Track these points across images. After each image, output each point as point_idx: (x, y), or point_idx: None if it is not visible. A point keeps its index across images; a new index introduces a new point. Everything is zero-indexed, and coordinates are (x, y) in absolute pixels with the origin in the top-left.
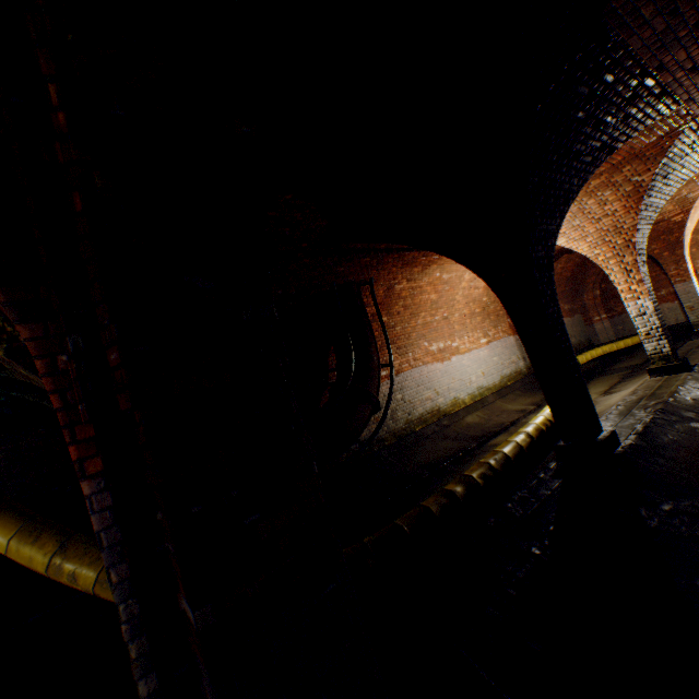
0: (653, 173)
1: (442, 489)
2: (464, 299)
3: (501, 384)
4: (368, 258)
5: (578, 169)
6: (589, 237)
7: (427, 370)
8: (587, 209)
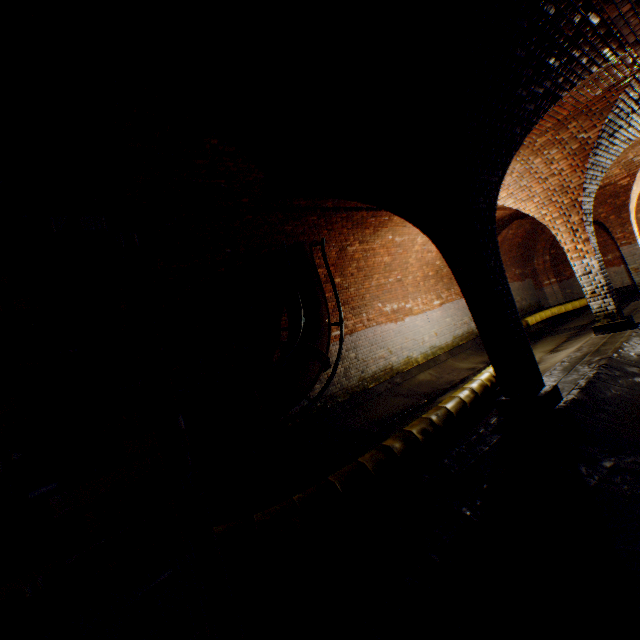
0: (599, 129)
1: (380, 445)
2: (418, 262)
3: (454, 344)
4: (315, 216)
5: (520, 117)
6: (536, 197)
7: (381, 330)
8: (533, 168)
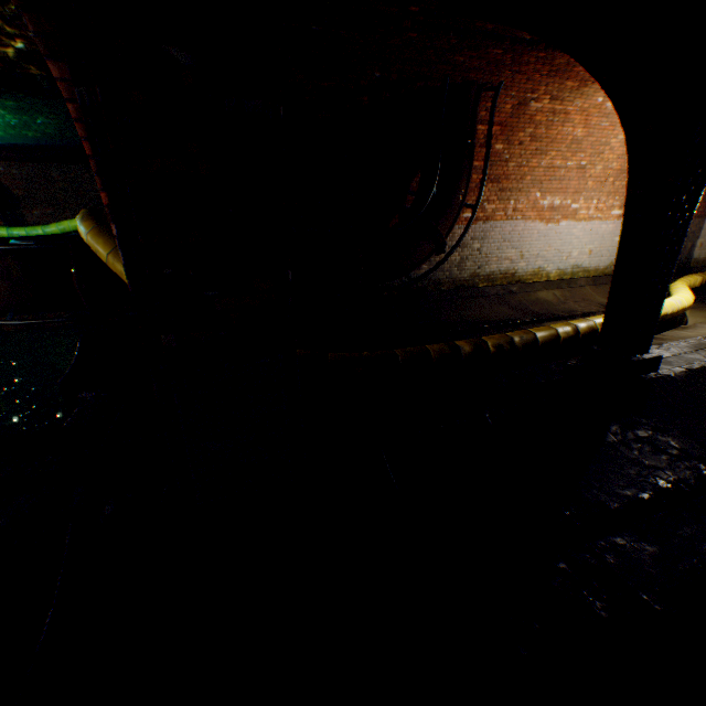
0: None
1: (452, 343)
2: (622, 148)
3: (605, 272)
4: (500, 50)
5: None
6: None
7: (523, 227)
8: None
